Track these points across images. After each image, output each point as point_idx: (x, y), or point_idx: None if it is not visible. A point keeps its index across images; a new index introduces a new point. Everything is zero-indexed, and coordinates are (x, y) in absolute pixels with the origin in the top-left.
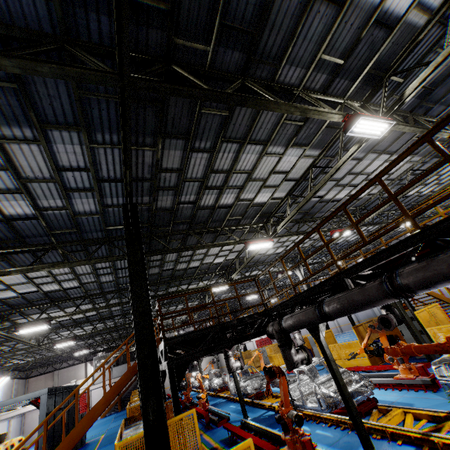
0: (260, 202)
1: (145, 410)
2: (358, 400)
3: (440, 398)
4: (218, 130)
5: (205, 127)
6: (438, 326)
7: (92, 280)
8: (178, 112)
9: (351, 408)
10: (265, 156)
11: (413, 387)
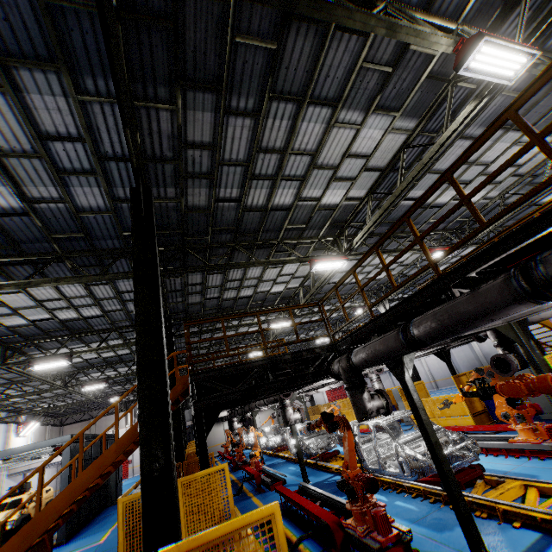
0: (330, 203)
1: (144, 458)
2: (457, 466)
3: None
4: (263, 78)
5: (244, 72)
6: None
7: (117, 308)
8: (201, 41)
9: (446, 475)
10: (335, 127)
11: (536, 454)
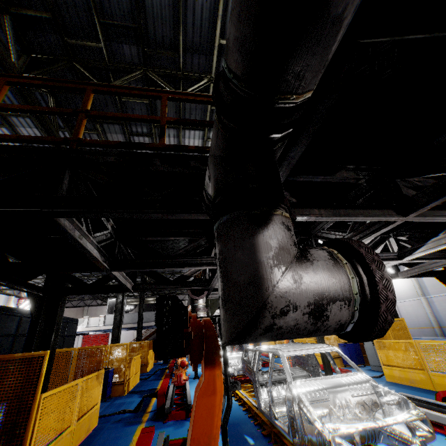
0: None
1: None
2: None
3: None
4: None
5: None
6: None
7: None
8: None
9: None
10: None
11: None
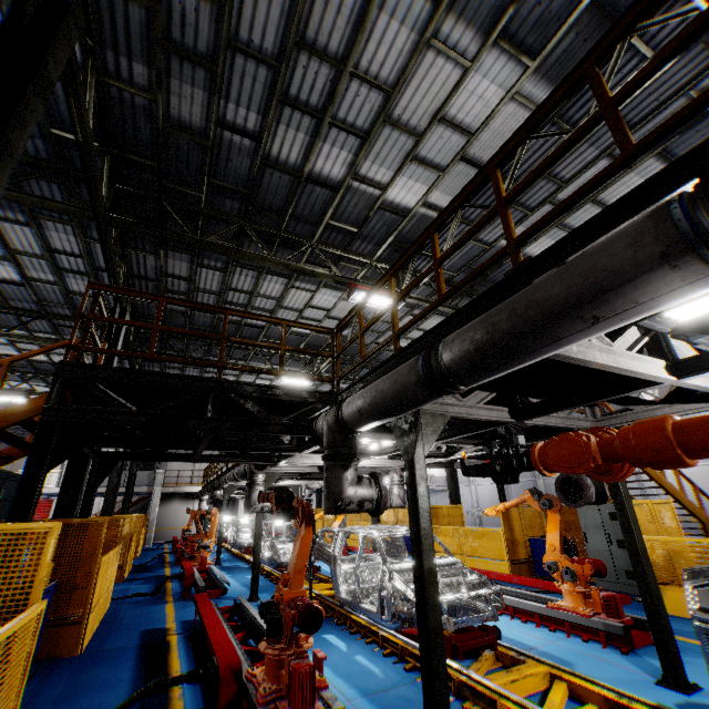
0: (400, 203)
1: None
2: (461, 622)
3: (636, 668)
4: None
5: None
6: (666, 537)
7: (50, 279)
8: None
9: (428, 629)
10: (432, 50)
11: (581, 631)
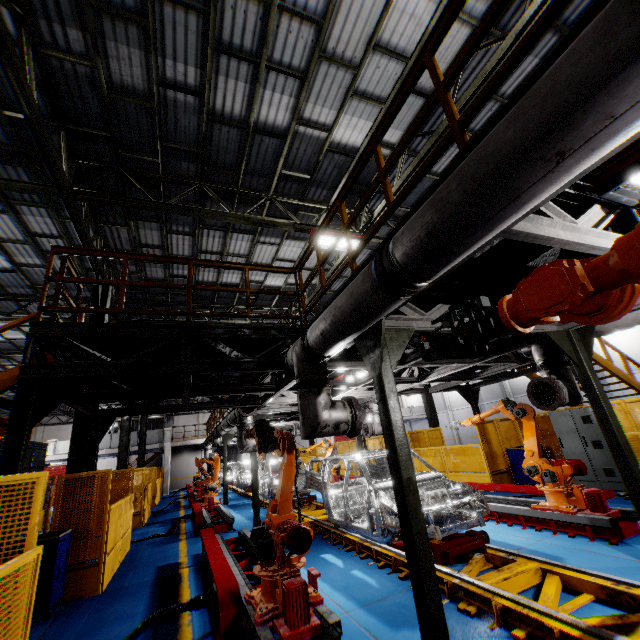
0: (347, 143)
1: None
2: (449, 530)
3: (626, 557)
4: None
5: None
6: None
7: (37, 263)
8: None
9: (413, 537)
10: None
11: (566, 528)
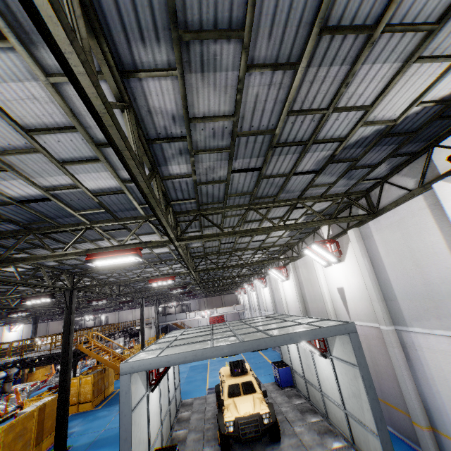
0: None
1: None
2: None
3: None
4: None
5: None
6: None
7: None
8: None
9: None
10: None
11: None
